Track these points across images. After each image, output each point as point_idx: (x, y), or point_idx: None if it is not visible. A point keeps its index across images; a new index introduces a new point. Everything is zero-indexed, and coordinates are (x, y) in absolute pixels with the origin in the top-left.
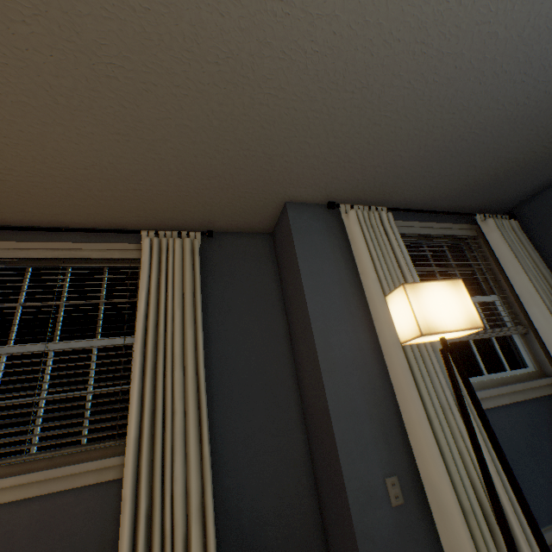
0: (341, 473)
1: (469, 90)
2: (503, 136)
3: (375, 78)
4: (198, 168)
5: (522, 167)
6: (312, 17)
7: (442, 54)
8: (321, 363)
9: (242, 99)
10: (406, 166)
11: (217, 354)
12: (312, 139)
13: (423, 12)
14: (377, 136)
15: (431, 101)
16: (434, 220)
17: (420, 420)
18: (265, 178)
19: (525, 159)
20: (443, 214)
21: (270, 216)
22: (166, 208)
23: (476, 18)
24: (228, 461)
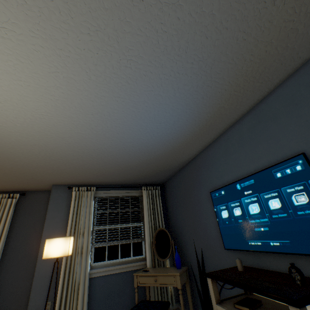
0: (29, 299)
1: (93, 166)
2: (125, 171)
3: (52, 166)
4: (6, 180)
5: (148, 175)
6: (14, 160)
7: (70, 162)
8: (39, 256)
9: (7, 170)
10: (94, 177)
11: (12, 246)
12: (45, 174)
13: (52, 158)
14: (71, 173)
15: (81, 168)
16: (125, 188)
17: (60, 282)
18: (36, 181)
19: (145, 174)
20: (126, 187)
21: (51, 187)
22: (1, 187)
23: (72, 158)
24: (2, 291)
